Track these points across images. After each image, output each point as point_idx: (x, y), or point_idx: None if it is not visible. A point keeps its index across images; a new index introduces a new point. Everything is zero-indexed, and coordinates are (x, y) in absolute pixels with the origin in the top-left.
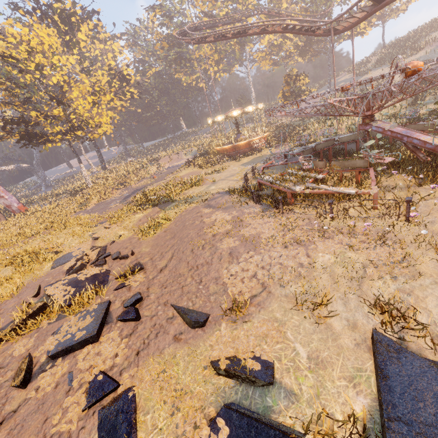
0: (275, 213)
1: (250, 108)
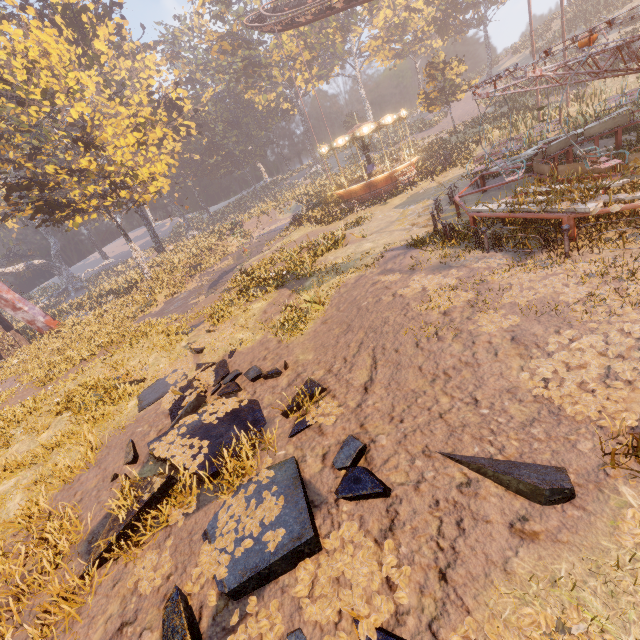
0: (552, 259)
1: (389, 118)
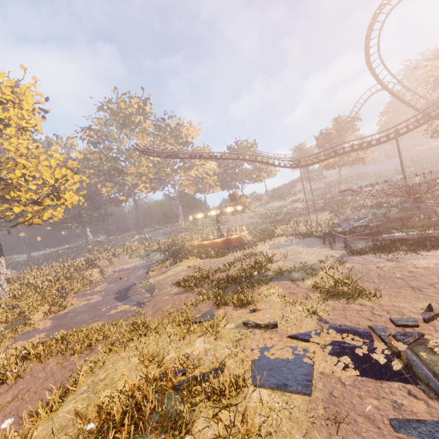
0: None
1: (239, 207)
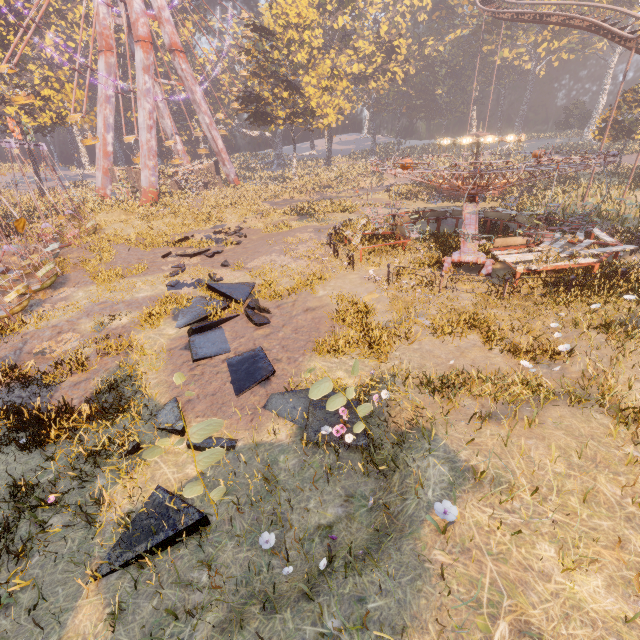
0: (325, 245)
1: (490, 139)
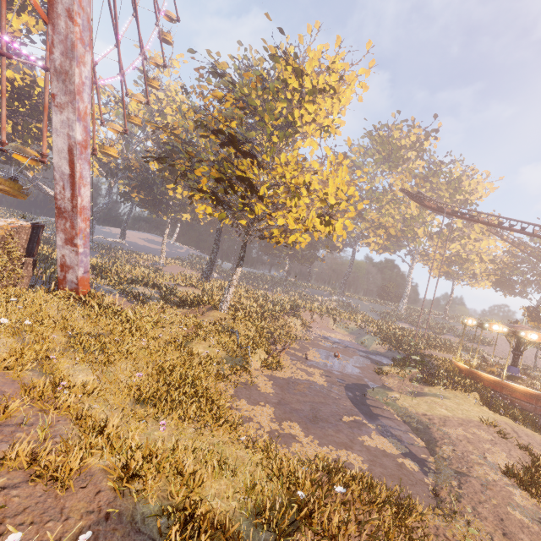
0: None
1: None
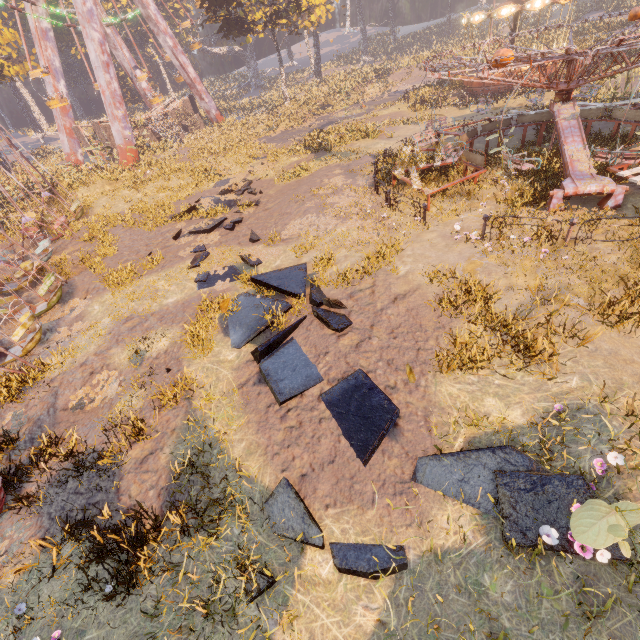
0: (369, 191)
1: (539, 2)
